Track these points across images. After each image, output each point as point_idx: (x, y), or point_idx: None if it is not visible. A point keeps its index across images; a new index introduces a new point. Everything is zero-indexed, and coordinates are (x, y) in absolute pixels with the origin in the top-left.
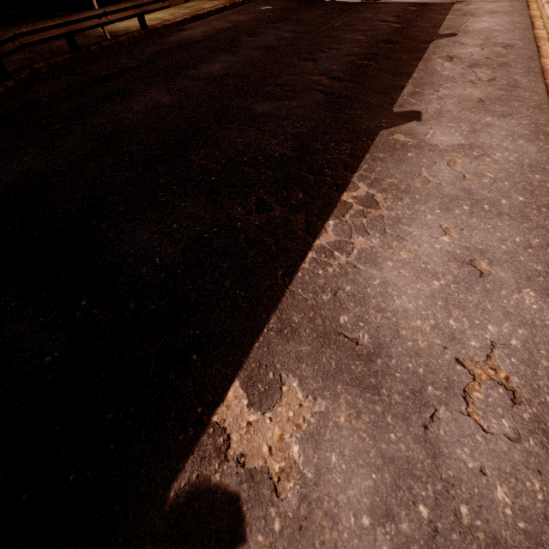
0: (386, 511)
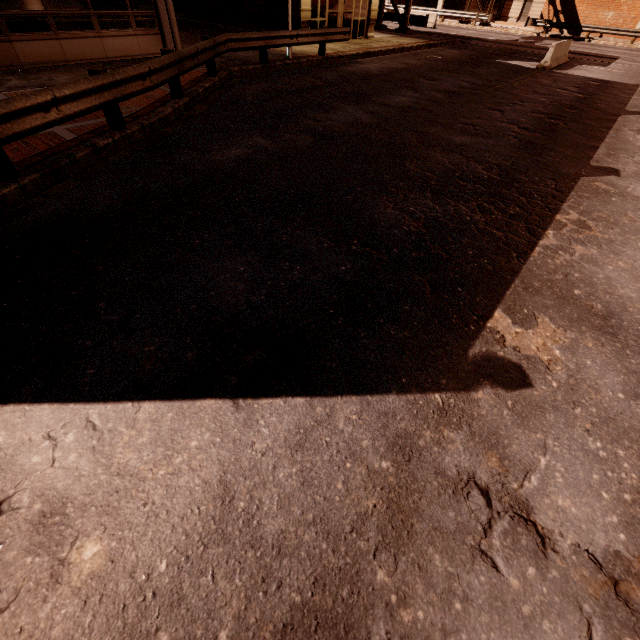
0: (635, 395)
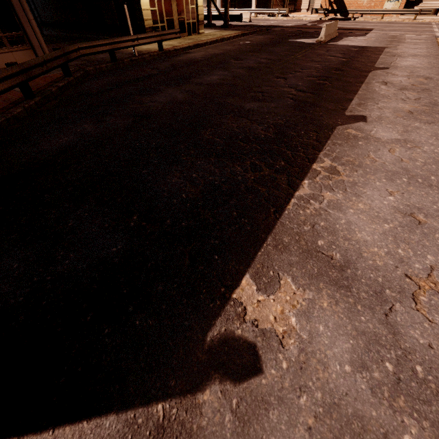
0: (362, 364)
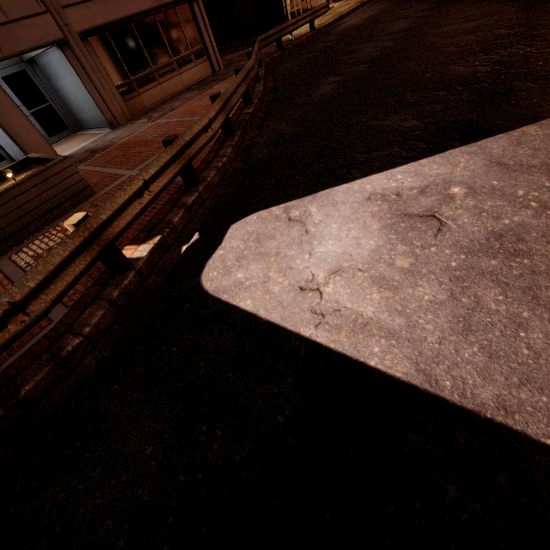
0: None
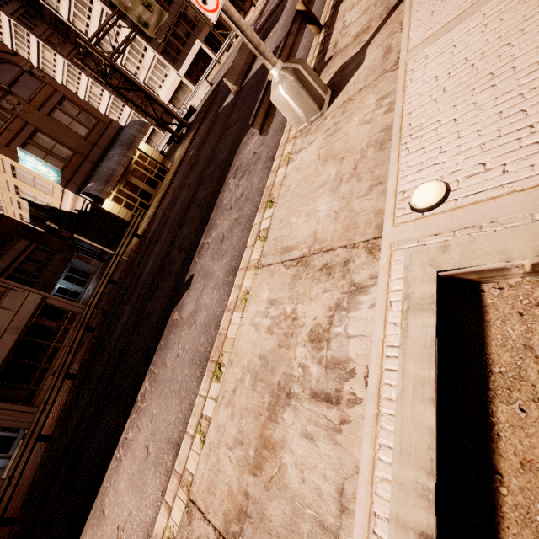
0: None
